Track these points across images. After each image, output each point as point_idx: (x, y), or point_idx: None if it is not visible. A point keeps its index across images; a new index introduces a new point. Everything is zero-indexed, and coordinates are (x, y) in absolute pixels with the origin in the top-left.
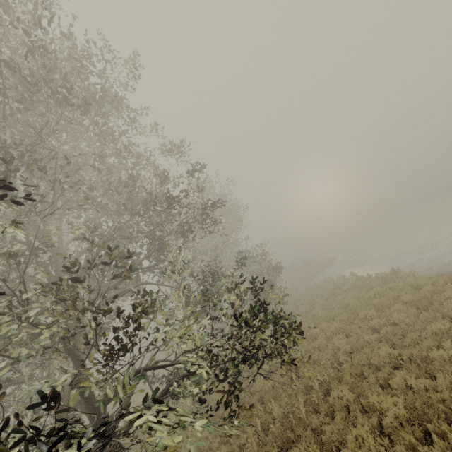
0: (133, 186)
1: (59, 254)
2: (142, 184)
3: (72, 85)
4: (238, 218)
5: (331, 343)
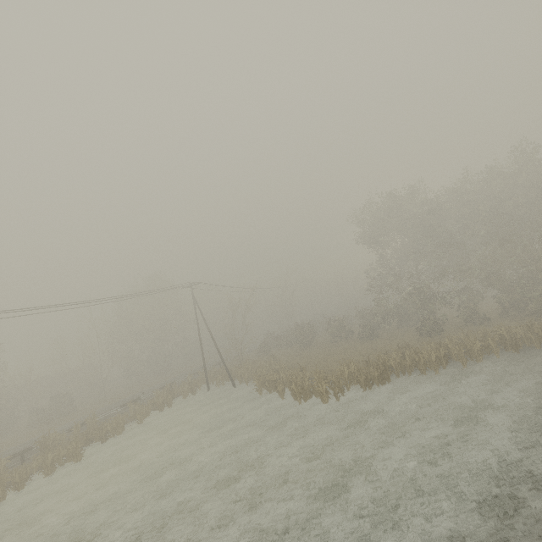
0: None
1: None
2: None
3: None
4: None
5: None
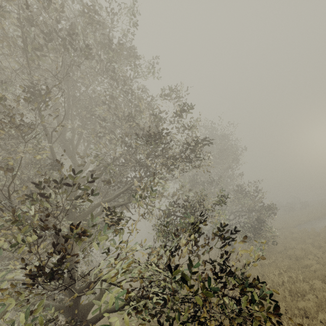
0: (132, 121)
1: (39, 172)
2: (140, 121)
3: (77, 32)
4: (235, 157)
5: (324, 313)
